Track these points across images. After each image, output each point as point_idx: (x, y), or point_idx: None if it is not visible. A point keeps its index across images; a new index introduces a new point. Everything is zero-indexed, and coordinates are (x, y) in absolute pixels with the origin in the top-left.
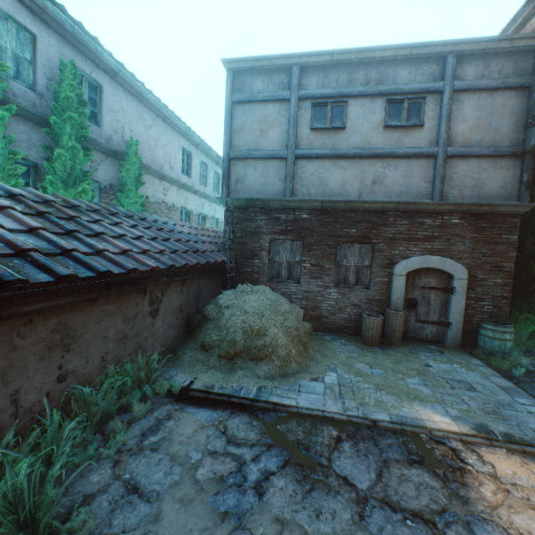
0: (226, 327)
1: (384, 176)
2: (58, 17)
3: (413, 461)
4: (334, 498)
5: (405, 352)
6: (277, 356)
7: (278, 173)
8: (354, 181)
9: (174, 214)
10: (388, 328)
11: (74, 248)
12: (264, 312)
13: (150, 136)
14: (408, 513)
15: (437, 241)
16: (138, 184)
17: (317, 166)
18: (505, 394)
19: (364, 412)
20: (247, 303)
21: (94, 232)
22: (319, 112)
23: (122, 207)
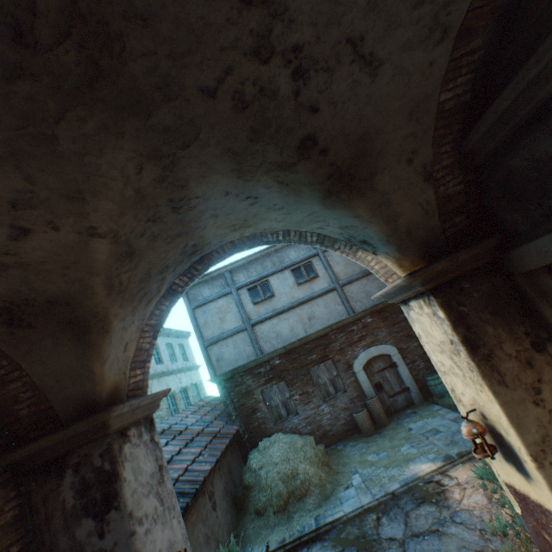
0: (267, 485)
1: (313, 313)
2: None
3: (419, 502)
4: (389, 551)
5: (393, 427)
6: (314, 485)
7: (245, 341)
8: (297, 324)
9: (162, 404)
10: (374, 414)
11: None
12: (288, 455)
13: None
14: (424, 533)
15: (367, 337)
16: None
17: (269, 325)
18: (454, 424)
19: (385, 490)
20: (273, 456)
21: None
22: (254, 292)
23: None
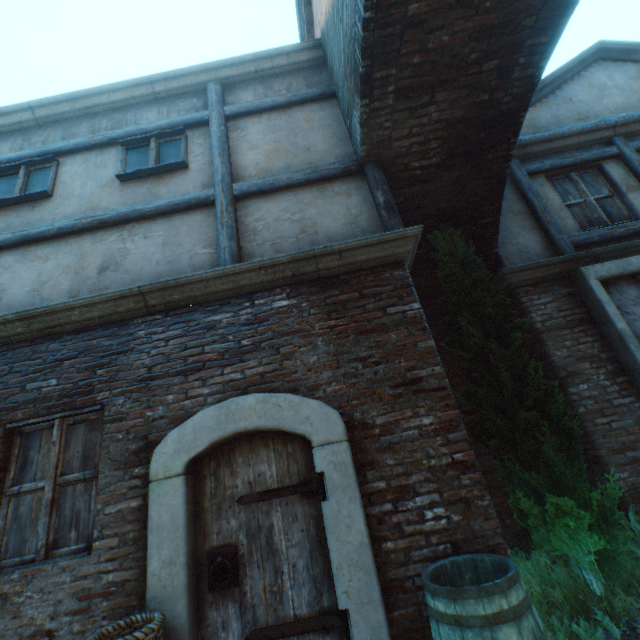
0: None
1: (124, 254)
2: None
3: None
4: None
5: None
6: None
7: None
8: (64, 276)
9: None
10: None
11: None
12: None
13: None
14: None
15: (254, 356)
16: None
17: None
18: None
19: None
20: None
21: None
22: (8, 183)
23: None
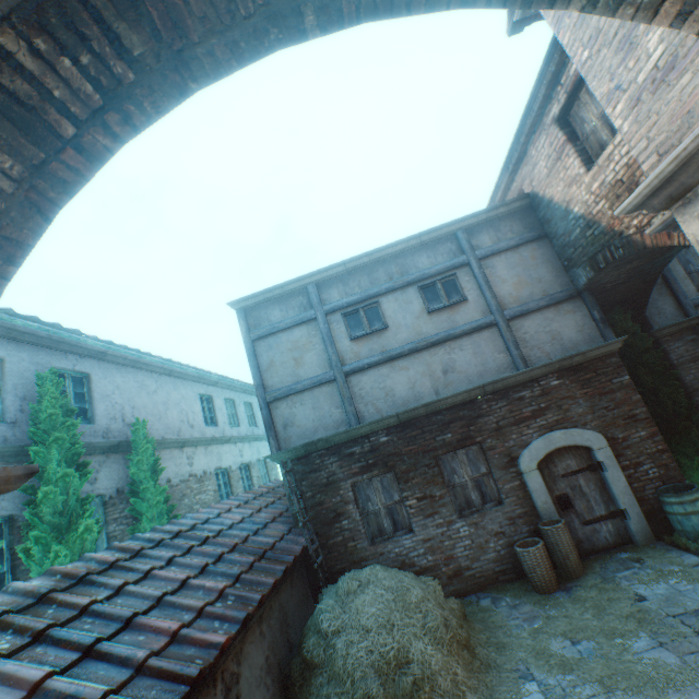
0: (346, 672)
1: (453, 362)
2: (29, 328)
3: None
4: None
5: (597, 583)
6: (440, 694)
7: (332, 399)
8: (423, 378)
9: (208, 483)
10: (556, 553)
11: (105, 691)
12: (391, 617)
13: (157, 402)
14: None
15: (548, 412)
16: (155, 474)
17: (374, 376)
18: None
19: None
20: (363, 613)
21: (121, 621)
22: (353, 320)
23: (139, 516)
